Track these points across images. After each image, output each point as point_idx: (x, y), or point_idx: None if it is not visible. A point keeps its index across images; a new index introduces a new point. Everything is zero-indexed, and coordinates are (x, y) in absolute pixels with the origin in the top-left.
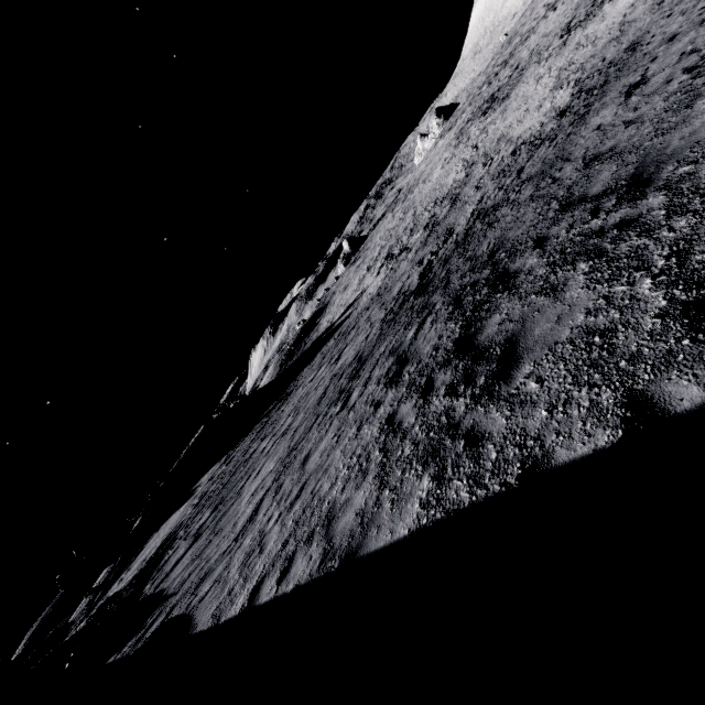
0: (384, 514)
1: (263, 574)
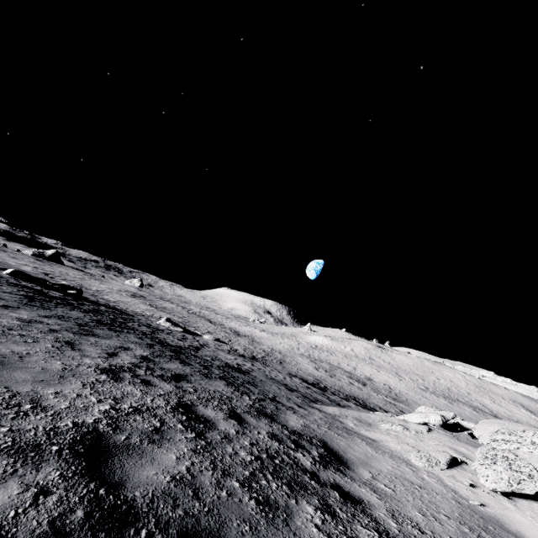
0: None
1: None
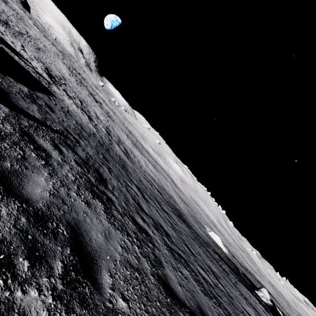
0: None
1: None
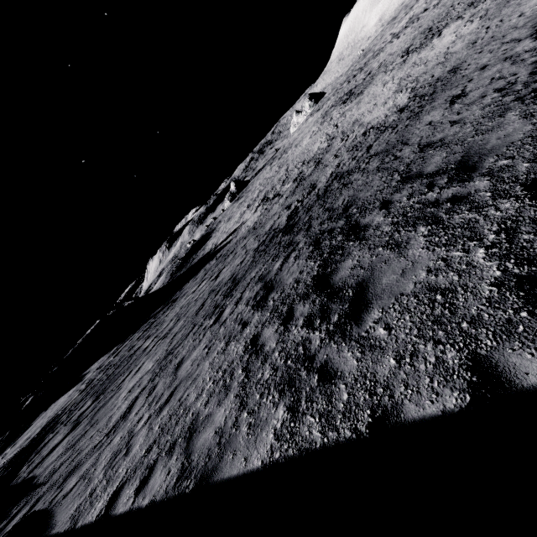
0: (241, 439)
1: (124, 480)
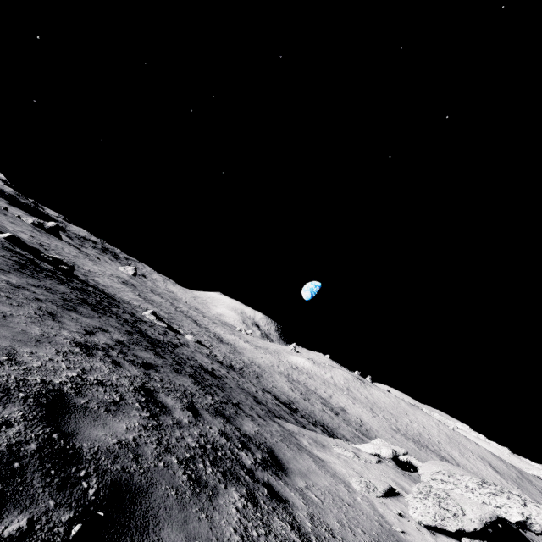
0: None
1: None
